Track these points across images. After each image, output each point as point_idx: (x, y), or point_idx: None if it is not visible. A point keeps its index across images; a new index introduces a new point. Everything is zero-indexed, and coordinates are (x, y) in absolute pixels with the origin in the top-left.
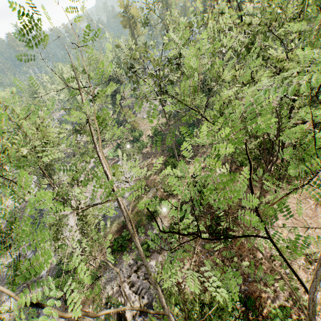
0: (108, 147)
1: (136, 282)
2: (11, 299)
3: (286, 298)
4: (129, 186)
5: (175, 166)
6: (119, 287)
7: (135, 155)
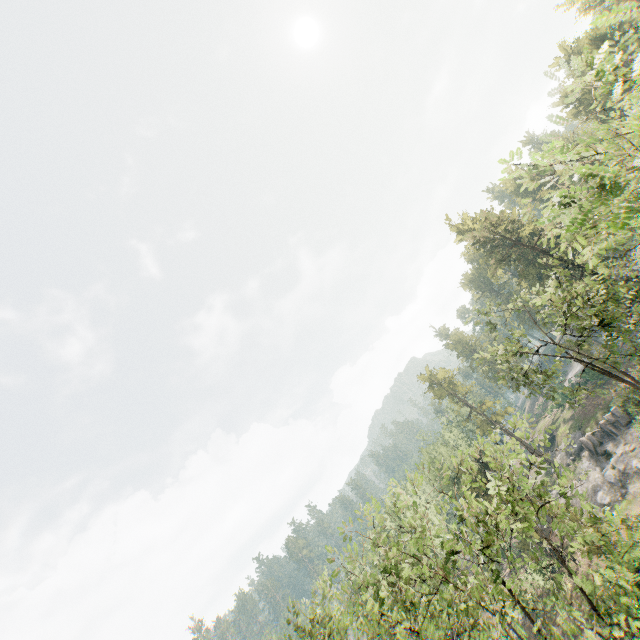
0: None
1: None
2: None
3: None
4: None
5: None
6: None
7: None
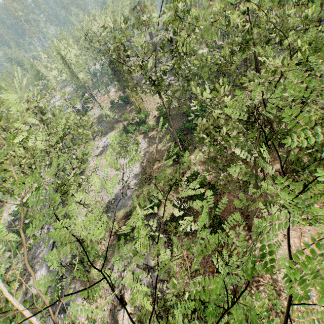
0: (115, 130)
1: (135, 271)
2: (43, 268)
3: (267, 301)
4: (134, 174)
5: (179, 155)
6: (123, 270)
7: (141, 139)
